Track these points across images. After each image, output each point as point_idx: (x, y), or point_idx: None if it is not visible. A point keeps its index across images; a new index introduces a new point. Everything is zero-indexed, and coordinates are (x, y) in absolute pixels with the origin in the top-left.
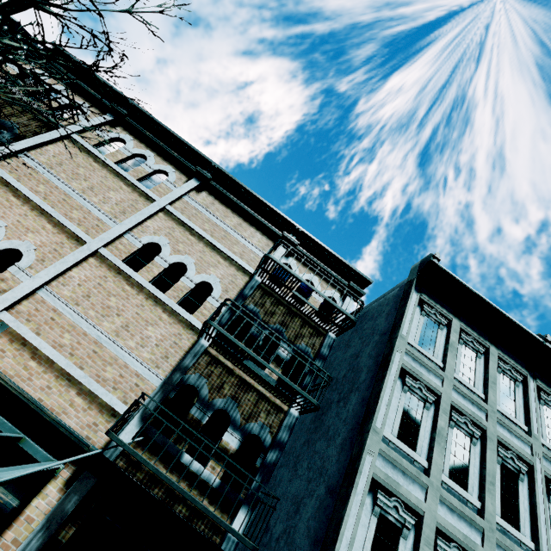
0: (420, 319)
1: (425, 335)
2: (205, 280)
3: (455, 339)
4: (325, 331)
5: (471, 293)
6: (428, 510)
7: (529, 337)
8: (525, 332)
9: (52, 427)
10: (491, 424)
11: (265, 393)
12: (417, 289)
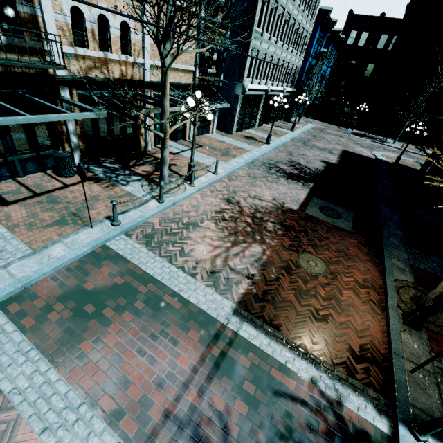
0: None
1: None
2: None
3: None
4: None
5: None
6: (260, 48)
7: None
8: None
9: (182, 86)
10: None
11: (219, 30)
12: None
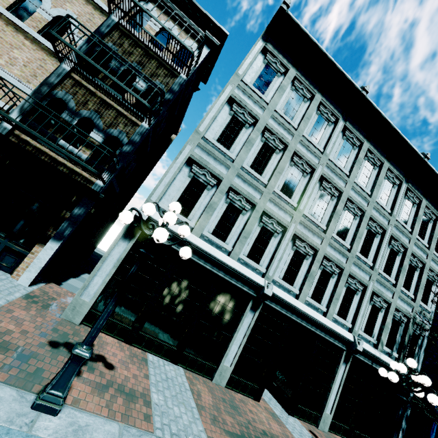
0: (261, 66)
1: (262, 79)
2: (62, 14)
3: (287, 84)
4: (178, 74)
5: (312, 43)
6: (226, 178)
7: (351, 87)
8: (349, 83)
9: None
10: (293, 143)
11: (123, 112)
12: (264, 39)
